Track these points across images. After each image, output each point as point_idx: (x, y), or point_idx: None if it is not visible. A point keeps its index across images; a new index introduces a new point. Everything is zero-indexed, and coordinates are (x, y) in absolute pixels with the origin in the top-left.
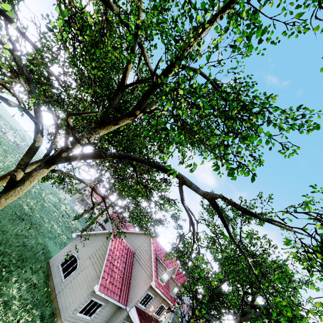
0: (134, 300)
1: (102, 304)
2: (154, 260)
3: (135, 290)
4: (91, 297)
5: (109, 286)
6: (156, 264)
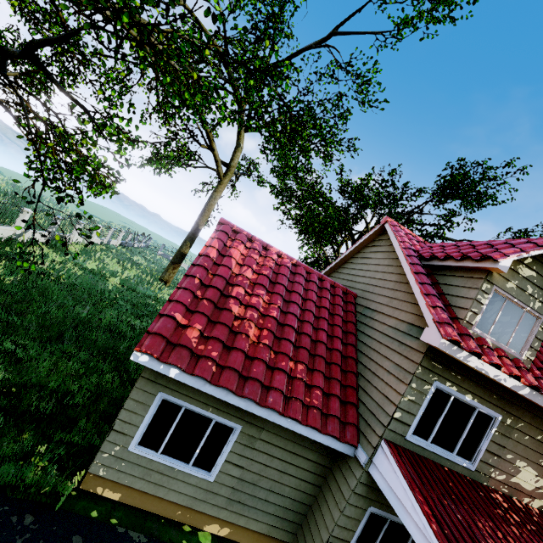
0: (378, 419)
1: (233, 428)
2: (411, 268)
3: (375, 388)
4: (153, 387)
5: (207, 350)
6: (433, 283)
